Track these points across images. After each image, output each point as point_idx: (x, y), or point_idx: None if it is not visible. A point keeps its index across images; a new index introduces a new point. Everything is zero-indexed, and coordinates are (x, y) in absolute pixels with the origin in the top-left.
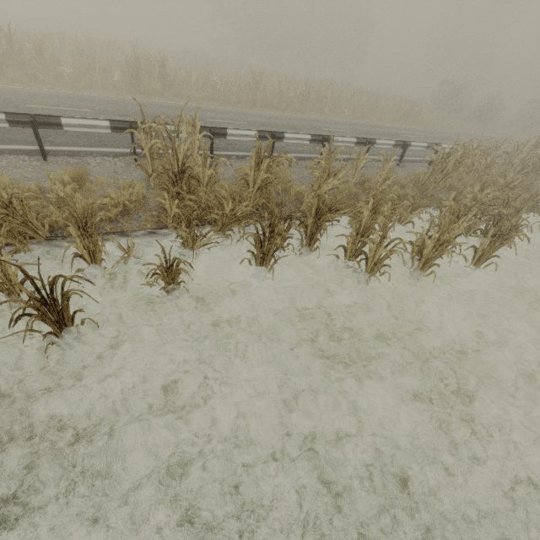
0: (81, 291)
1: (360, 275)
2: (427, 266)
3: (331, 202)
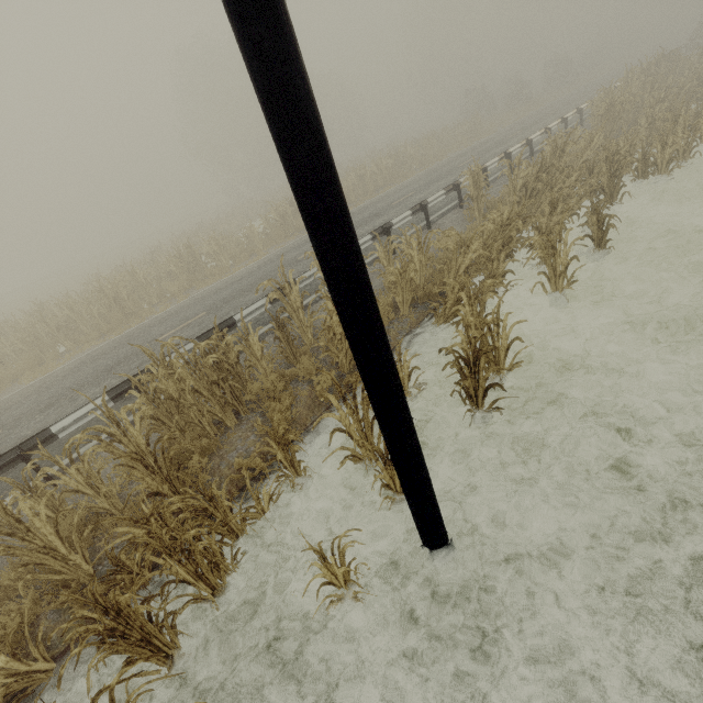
0: (606, 215)
1: (656, 182)
2: (687, 153)
3: (616, 148)
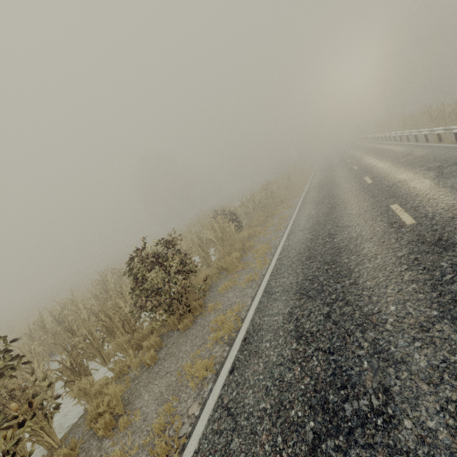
0: None
1: None
2: None
3: None
